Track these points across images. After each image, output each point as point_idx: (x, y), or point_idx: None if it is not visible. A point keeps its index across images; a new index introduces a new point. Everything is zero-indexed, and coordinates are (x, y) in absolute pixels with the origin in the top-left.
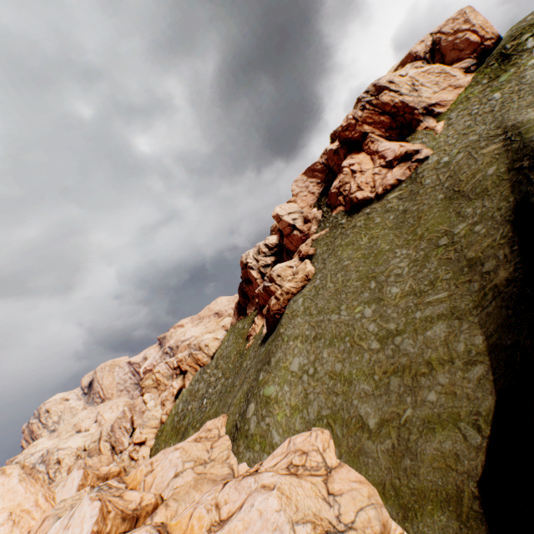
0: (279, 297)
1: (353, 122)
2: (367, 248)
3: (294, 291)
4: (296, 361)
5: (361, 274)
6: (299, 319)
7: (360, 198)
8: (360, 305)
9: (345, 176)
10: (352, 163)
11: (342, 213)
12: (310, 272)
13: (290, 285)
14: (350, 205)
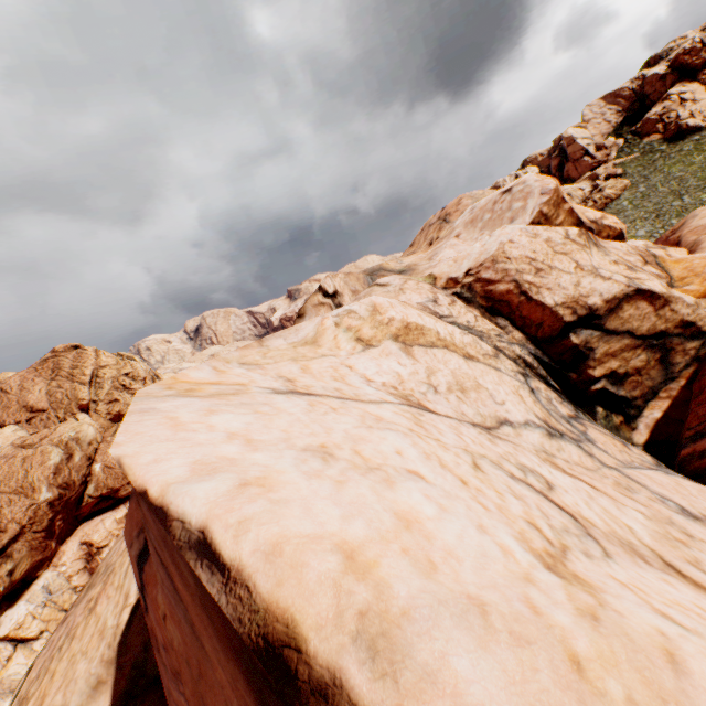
0: (596, 201)
1: (698, 47)
2: (703, 163)
3: (612, 197)
4: (641, 232)
5: (701, 179)
6: (630, 212)
7: (691, 126)
8: (705, 195)
9: (671, 104)
10: (683, 91)
11: (659, 140)
12: (628, 184)
13: (610, 192)
14: (676, 132)
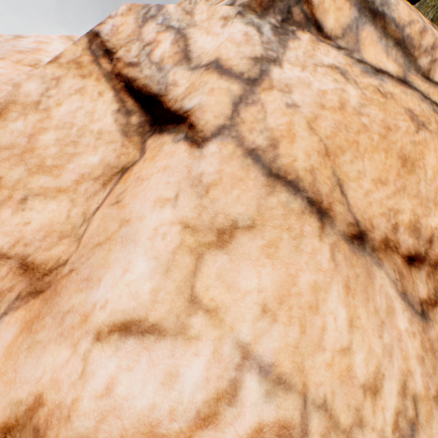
0: None
1: None
2: None
3: None
4: None
5: None
6: None
7: None
8: None
9: None
10: None
11: None
12: None
13: None
14: None
